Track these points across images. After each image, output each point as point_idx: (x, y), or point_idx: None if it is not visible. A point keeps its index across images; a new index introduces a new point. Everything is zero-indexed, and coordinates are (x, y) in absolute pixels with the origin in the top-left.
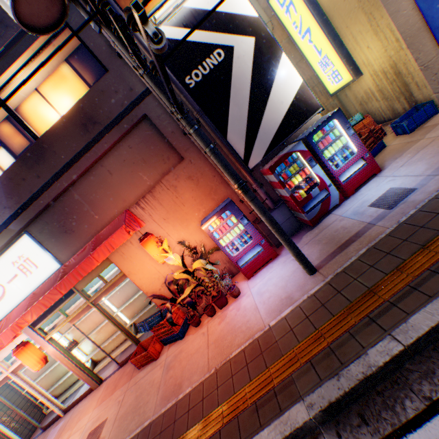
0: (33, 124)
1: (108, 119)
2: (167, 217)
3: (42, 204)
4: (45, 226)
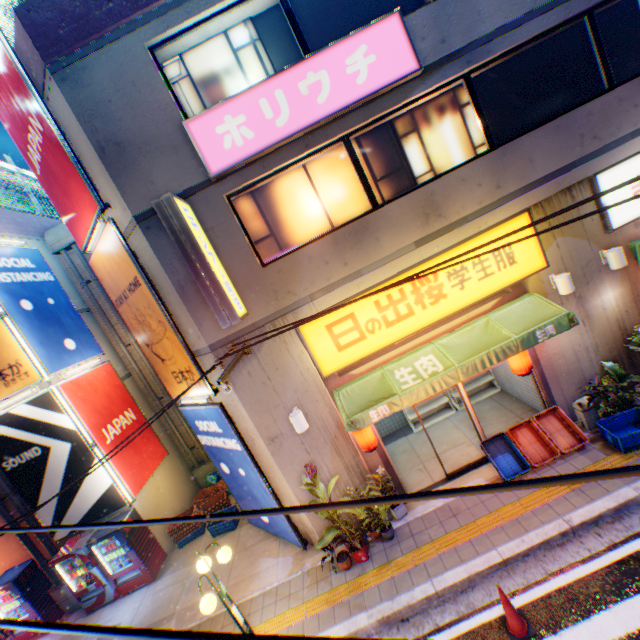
0: None
1: None
2: None
3: None
4: None
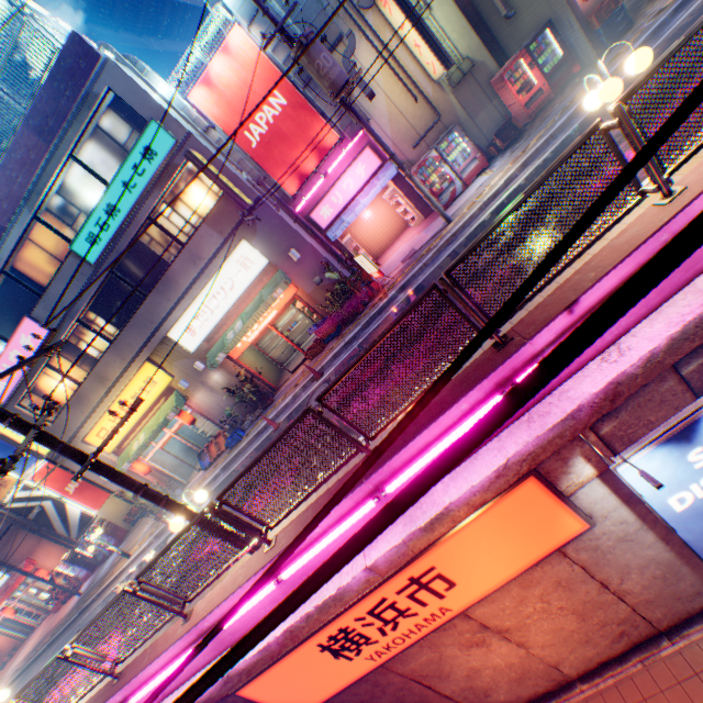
0: None
1: (5, 530)
2: (49, 556)
3: None
4: None
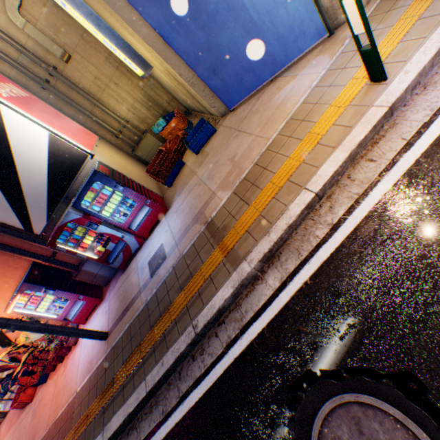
0: None
1: None
2: None
3: None
4: None
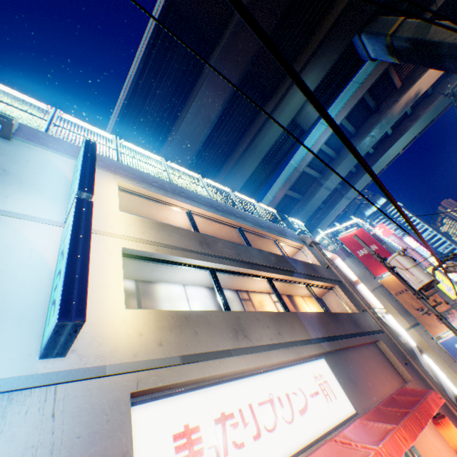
0: (300, 304)
1: (364, 328)
2: None
3: (340, 344)
4: (334, 362)
